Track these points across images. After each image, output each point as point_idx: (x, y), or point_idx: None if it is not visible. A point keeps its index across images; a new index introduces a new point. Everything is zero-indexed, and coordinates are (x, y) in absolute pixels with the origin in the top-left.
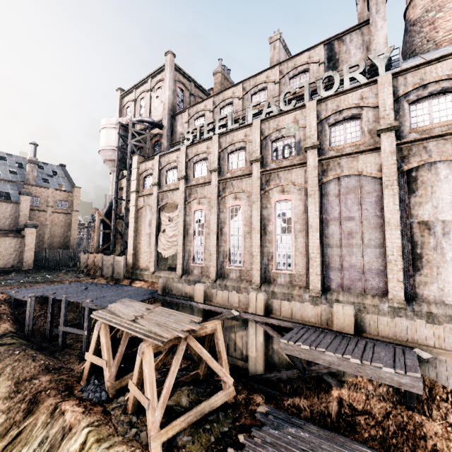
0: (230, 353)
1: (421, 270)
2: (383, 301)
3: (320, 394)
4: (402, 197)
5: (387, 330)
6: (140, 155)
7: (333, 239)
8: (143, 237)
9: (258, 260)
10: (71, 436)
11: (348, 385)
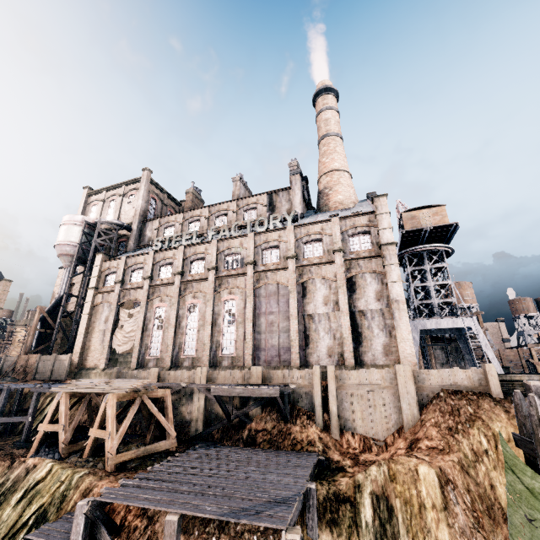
0: (176, 424)
1: (309, 345)
2: (289, 368)
3: (240, 433)
4: (299, 299)
5: (280, 378)
6: (105, 253)
7: (262, 327)
8: (96, 334)
9: (208, 347)
10: (37, 469)
11: (256, 420)
